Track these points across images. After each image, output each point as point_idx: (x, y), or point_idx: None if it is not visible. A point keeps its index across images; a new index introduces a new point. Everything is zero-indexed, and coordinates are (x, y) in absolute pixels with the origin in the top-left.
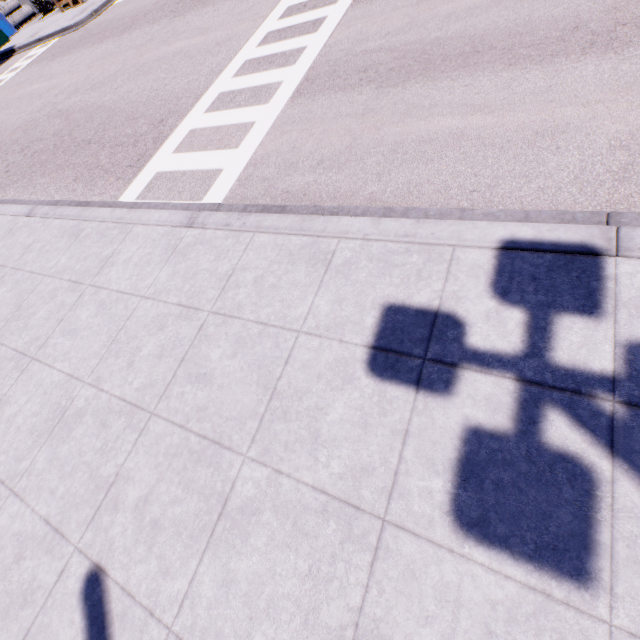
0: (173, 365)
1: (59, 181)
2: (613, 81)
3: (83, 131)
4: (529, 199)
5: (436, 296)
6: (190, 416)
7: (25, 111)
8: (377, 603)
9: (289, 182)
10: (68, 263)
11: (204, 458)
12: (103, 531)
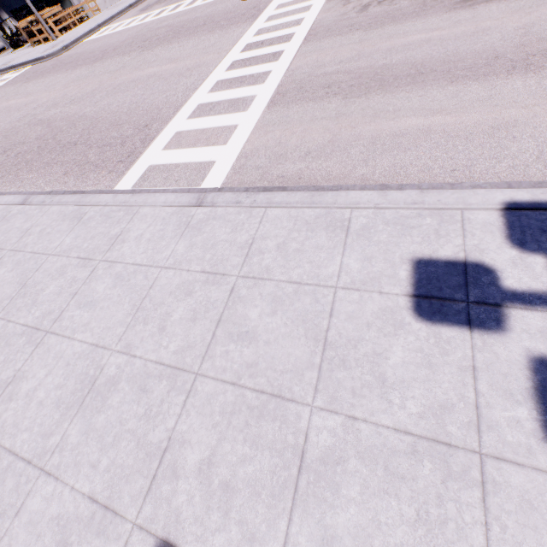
0: (210, 326)
1: (48, 175)
2: (540, 91)
3: (67, 135)
4: (504, 174)
5: (459, 249)
6: (240, 373)
7: (4, 121)
8: (503, 540)
9: (282, 169)
10: (74, 242)
11: (266, 412)
12: (165, 502)
